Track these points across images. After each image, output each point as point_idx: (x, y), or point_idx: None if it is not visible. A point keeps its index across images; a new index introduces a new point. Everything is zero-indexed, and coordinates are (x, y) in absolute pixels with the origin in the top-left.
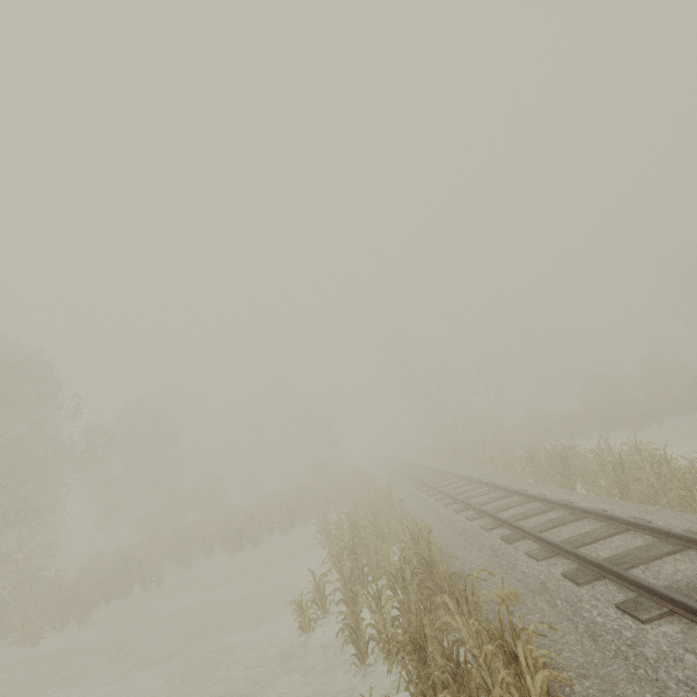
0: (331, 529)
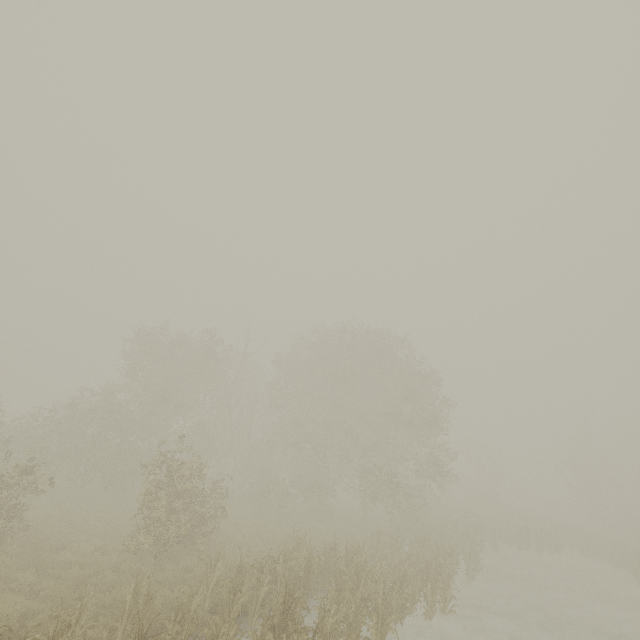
0: None
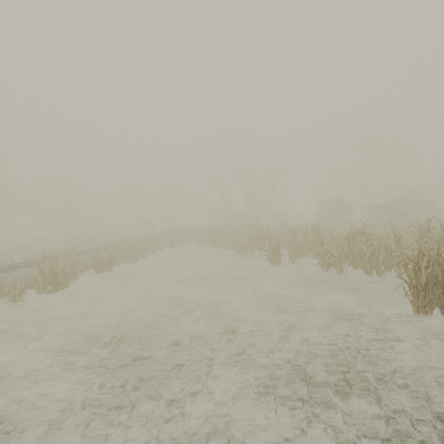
0: (8, 260)
